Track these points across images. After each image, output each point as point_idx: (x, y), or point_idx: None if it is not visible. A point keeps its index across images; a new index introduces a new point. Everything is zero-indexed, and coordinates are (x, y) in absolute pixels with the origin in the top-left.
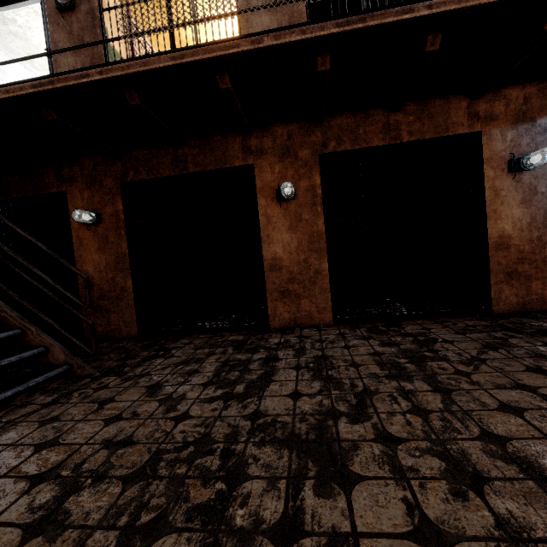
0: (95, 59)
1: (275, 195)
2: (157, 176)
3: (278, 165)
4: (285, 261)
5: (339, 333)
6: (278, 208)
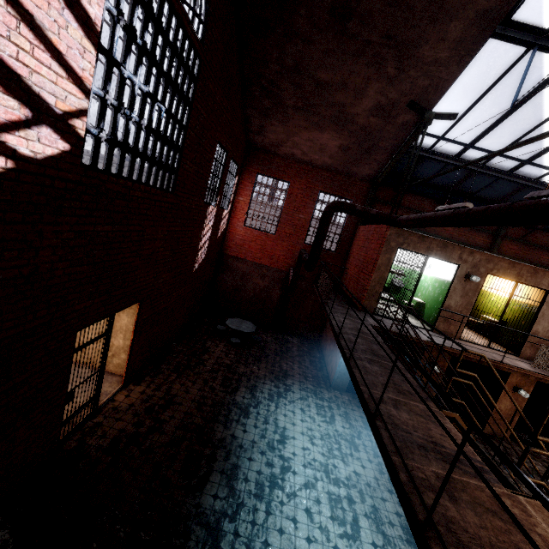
0: (468, 303)
1: (512, 387)
2: (469, 360)
3: (520, 377)
4: (502, 411)
5: (519, 450)
6: (510, 392)
